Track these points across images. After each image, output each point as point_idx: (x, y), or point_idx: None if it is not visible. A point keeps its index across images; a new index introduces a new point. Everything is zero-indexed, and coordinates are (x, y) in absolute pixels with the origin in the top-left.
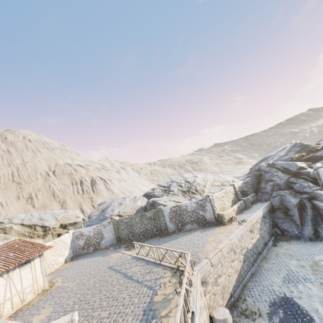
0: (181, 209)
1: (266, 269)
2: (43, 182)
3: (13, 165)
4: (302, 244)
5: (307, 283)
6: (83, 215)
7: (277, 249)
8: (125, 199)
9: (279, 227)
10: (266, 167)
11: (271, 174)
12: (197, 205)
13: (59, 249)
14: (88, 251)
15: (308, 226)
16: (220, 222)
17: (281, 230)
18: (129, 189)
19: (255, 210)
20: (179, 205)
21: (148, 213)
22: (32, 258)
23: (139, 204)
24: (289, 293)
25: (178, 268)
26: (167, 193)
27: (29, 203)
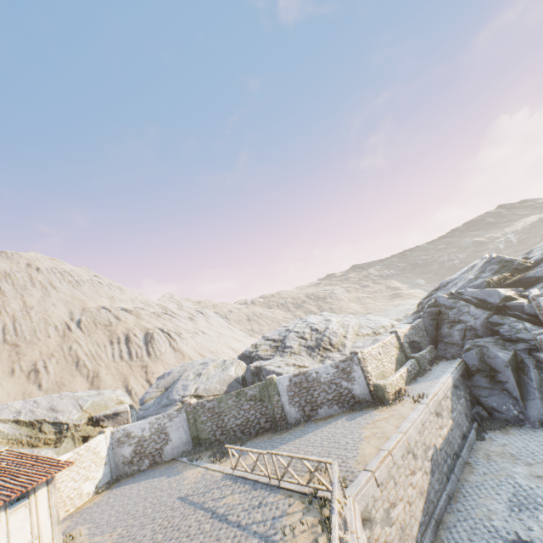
0: (310, 378)
1: (473, 485)
2: (59, 342)
3: (7, 313)
4: (528, 433)
5: None
6: (130, 398)
7: (486, 445)
8: (208, 366)
9: (483, 404)
10: (448, 300)
11: (458, 310)
12: (337, 371)
13: (86, 467)
14: (139, 468)
15: (535, 400)
16: (380, 399)
17: (487, 409)
18: (212, 348)
19: (438, 375)
20: (305, 371)
21: (250, 389)
22: (33, 488)
23: (232, 374)
24: (525, 533)
25: (315, 493)
26: (280, 352)
27: (31, 381)
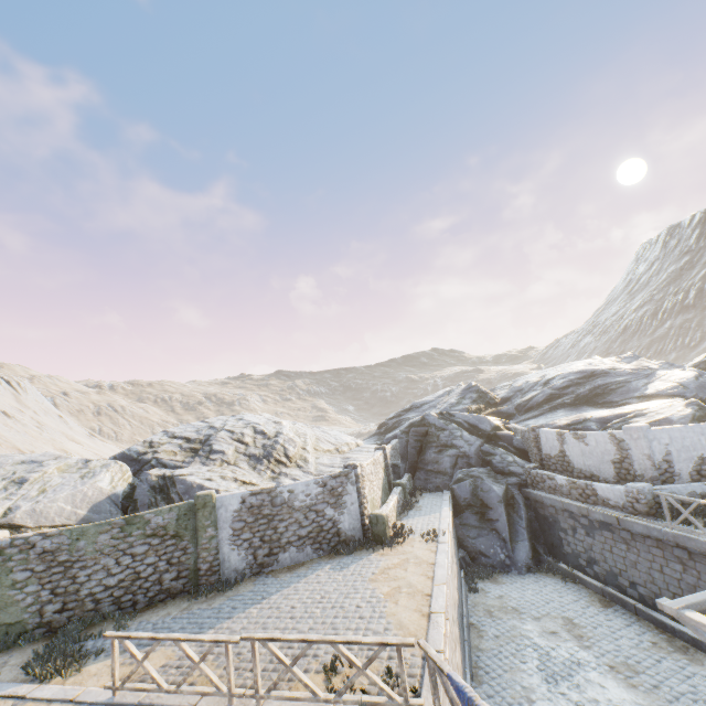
0: (278, 500)
1: (490, 655)
2: None
3: None
4: (518, 580)
5: (589, 673)
6: None
7: (482, 598)
8: (44, 466)
9: (468, 547)
10: (439, 419)
11: (450, 433)
12: (323, 491)
13: None
14: None
15: (524, 542)
16: (377, 538)
17: (471, 554)
18: (23, 445)
19: (433, 509)
20: (272, 488)
21: (159, 513)
22: None
23: (106, 486)
24: None
25: None
26: (203, 458)
27: None
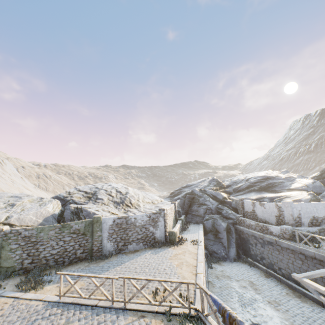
0: (129, 222)
1: (217, 294)
2: None
3: None
4: (230, 264)
5: (259, 303)
6: None
7: (214, 271)
8: (22, 199)
9: (209, 249)
10: (200, 192)
11: (204, 199)
12: (149, 219)
13: None
14: None
15: (234, 248)
16: (171, 241)
17: (210, 252)
18: (5, 189)
19: (195, 231)
20: (127, 216)
21: (77, 223)
22: None
23: (50, 210)
24: (254, 319)
25: (169, 310)
26: (93, 201)
27: None
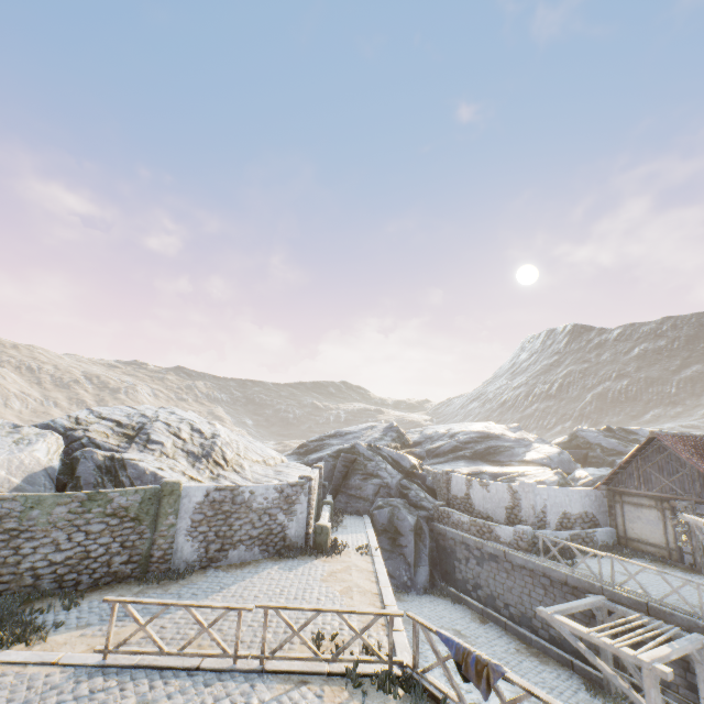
0: (239, 499)
1: None
2: None
3: None
4: (417, 599)
5: None
6: None
7: None
8: None
9: None
10: (368, 450)
11: (377, 464)
12: (280, 497)
13: None
14: None
15: (426, 567)
16: (319, 546)
17: None
18: None
19: (358, 529)
20: (236, 486)
21: (124, 493)
22: None
23: (44, 456)
24: (468, 696)
25: (355, 669)
26: (141, 445)
27: None
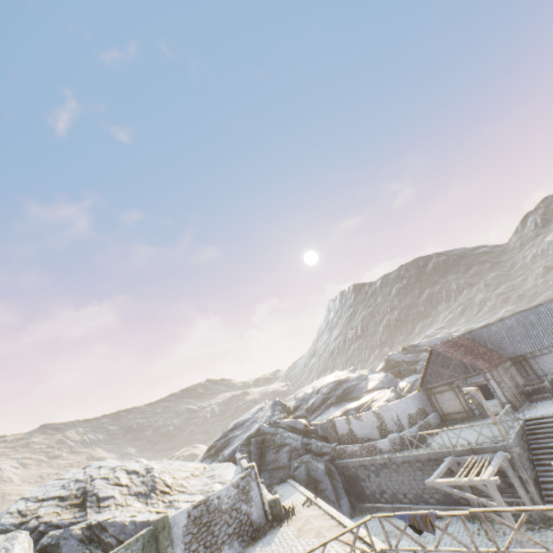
0: (212, 507)
1: None
2: None
3: None
4: None
5: None
6: None
7: None
8: None
9: None
10: (271, 427)
11: (281, 435)
12: (238, 491)
13: None
14: None
15: (345, 497)
16: (277, 517)
17: None
18: None
19: (291, 492)
20: (207, 498)
21: (128, 546)
22: None
23: None
24: None
25: None
26: (95, 507)
27: None
